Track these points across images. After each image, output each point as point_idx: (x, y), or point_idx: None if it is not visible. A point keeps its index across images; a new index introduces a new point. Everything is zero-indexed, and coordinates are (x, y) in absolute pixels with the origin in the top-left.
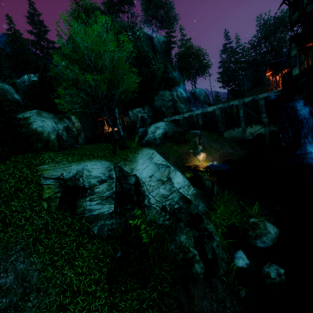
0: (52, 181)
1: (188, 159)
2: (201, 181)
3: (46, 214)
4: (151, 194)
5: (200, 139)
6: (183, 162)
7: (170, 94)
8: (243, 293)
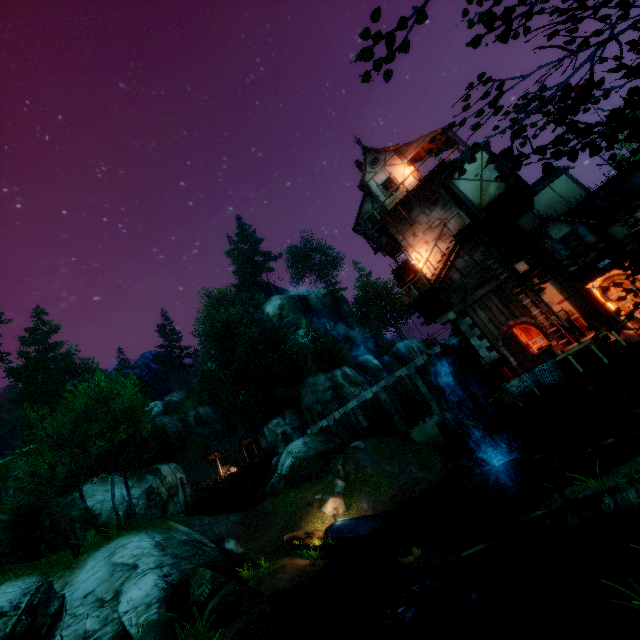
0: None
1: (303, 519)
2: (189, 589)
3: None
4: (63, 632)
5: (346, 464)
6: (293, 529)
7: (327, 377)
8: None
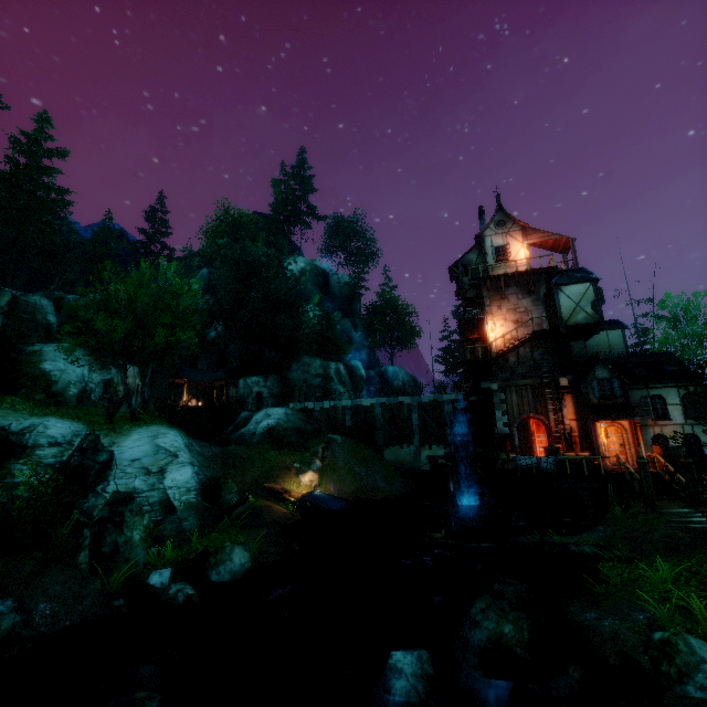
0: None
1: (281, 477)
2: (221, 491)
3: None
4: (116, 481)
5: (327, 449)
6: (269, 481)
7: (323, 364)
8: (119, 601)
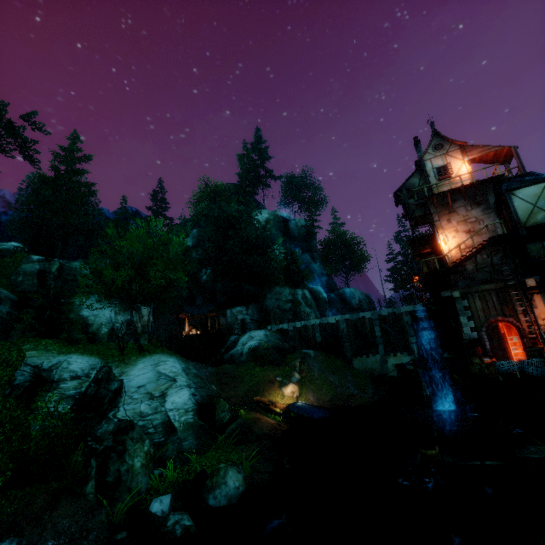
0: (30, 368)
1: (266, 391)
2: (214, 410)
3: (0, 401)
4: (125, 406)
5: (303, 363)
6: (257, 394)
7: (291, 292)
8: (122, 534)
